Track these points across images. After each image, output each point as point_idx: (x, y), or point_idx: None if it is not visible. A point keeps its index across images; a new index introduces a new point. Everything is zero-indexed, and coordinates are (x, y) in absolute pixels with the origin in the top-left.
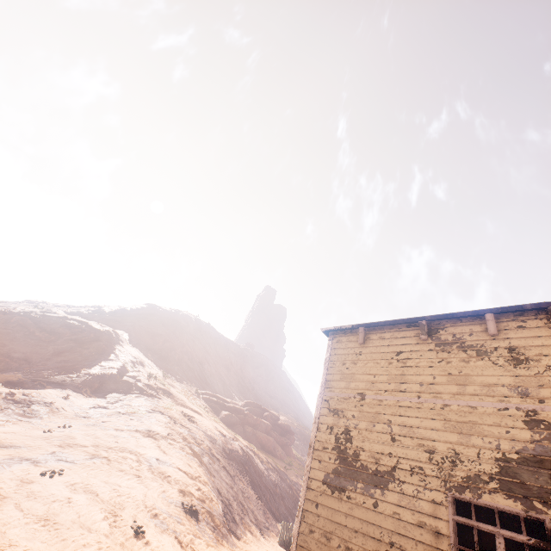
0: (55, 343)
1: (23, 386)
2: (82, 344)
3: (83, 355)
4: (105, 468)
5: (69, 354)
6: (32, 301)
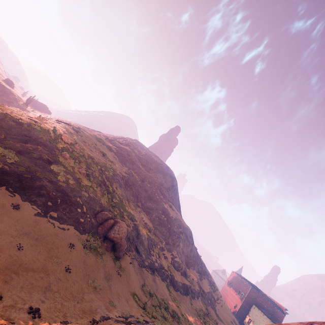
0: (189, 246)
1: (201, 279)
2: (192, 245)
3: (193, 251)
4: (237, 322)
5: (192, 251)
6: (133, 158)
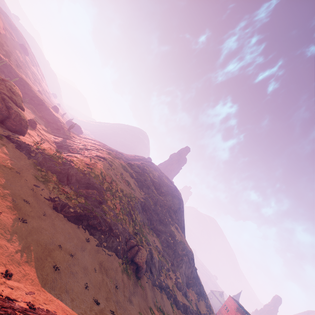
0: (190, 268)
1: (198, 300)
2: (193, 267)
3: (194, 272)
4: None
5: (192, 272)
6: (149, 183)
